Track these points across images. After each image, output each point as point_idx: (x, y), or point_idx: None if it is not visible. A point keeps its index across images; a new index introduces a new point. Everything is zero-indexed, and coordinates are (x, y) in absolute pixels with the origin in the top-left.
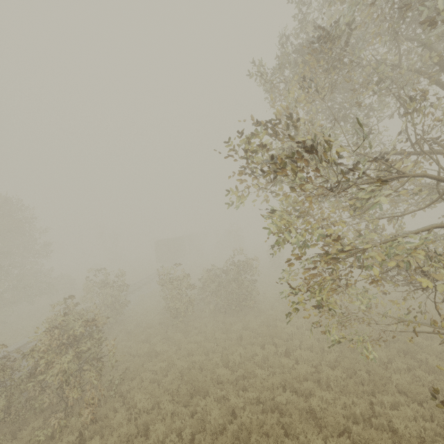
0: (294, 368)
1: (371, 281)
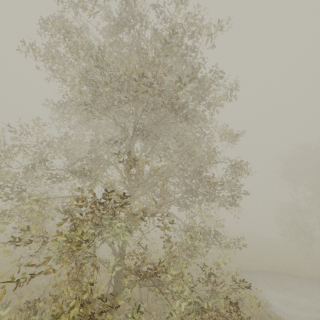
0: (31, 281)
1: (51, 219)
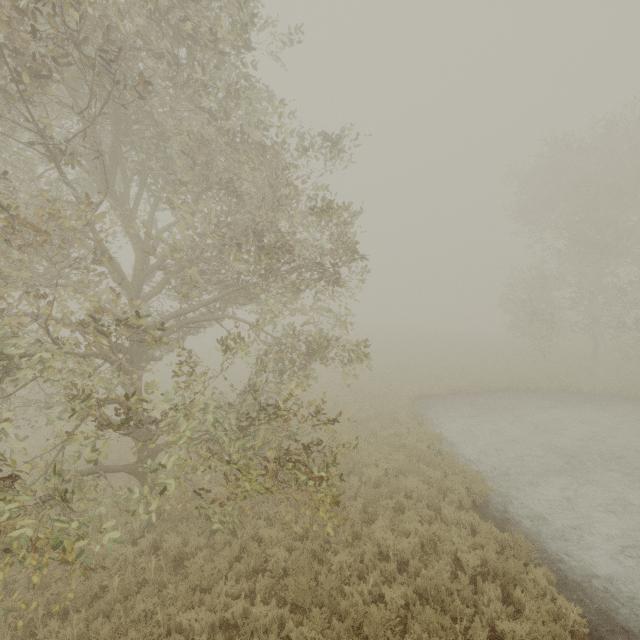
0: None
1: None
